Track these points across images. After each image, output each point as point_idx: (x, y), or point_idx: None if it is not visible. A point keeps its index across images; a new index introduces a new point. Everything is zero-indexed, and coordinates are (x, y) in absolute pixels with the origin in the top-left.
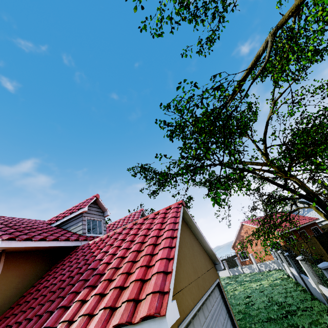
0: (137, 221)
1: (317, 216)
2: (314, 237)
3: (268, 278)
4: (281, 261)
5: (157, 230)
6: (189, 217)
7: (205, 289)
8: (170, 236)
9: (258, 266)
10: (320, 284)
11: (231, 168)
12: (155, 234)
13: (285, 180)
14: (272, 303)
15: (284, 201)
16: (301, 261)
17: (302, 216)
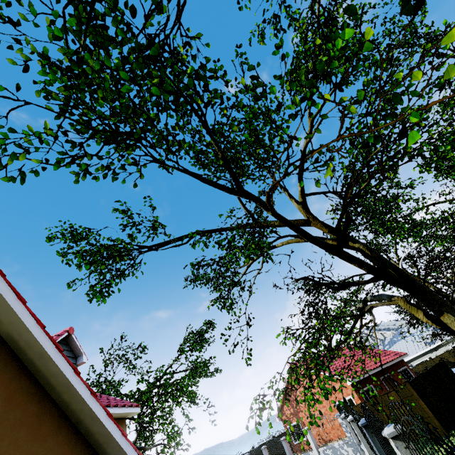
0: None
1: (403, 351)
2: (408, 382)
3: None
4: (357, 439)
5: None
6: None
7: None
8: None
9: (321, 454)
10: None
11: (208, 182)
12: None
13: (337, 236)
14: None
15: (342, 285)
16: (395, 441)
17: (383, 350)
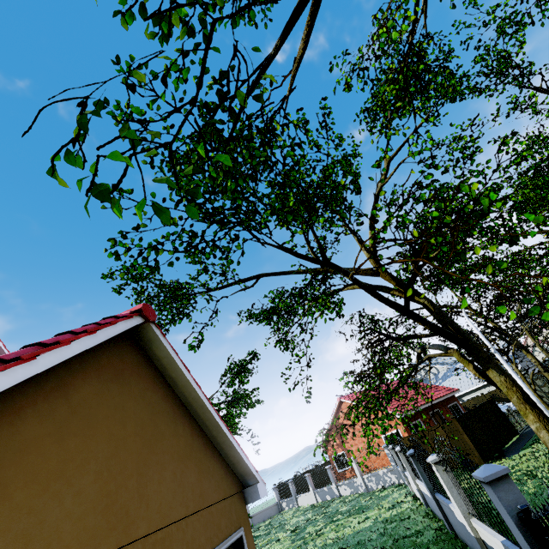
0: None
1: (456, 386)
2: (455, 418)
3: (381, 503)
4: (402, 467)
5: None
6: (168, 353)
7: None
8: None
9: (365, 481)
10: (473, 517)
11: (298, 256)
12: None
13: (405, 296)
14: None
15: (405, 339)
16: (436, 466)
17: (435, 386)
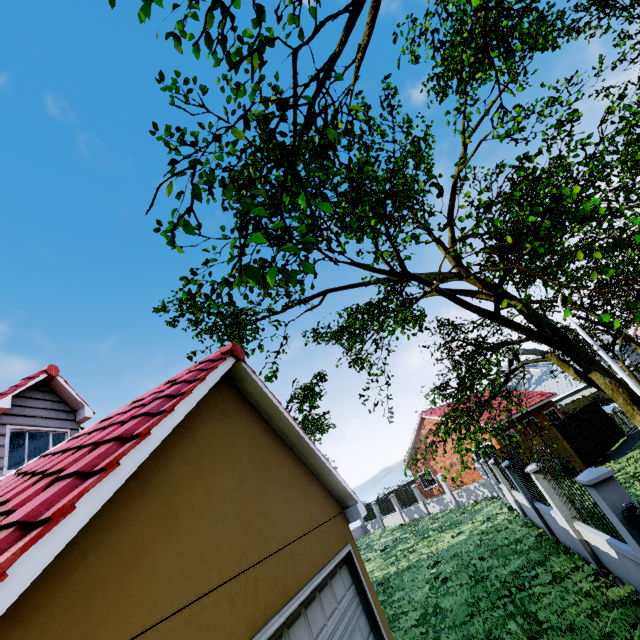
0: (111, 414)
1: (553, 390)
2: (553, 425)
3: (474, 517)
4: (495, 480)
5: (113, 427)
6: (261, 389)
7: (290, 591)
8: (118, 435)
9: (455, 497)
10: (576, 520)
11: (375, 271)
12: (95, 439)
13: (495, 301)
14: (482, 574)
15: (496, 348)
16: (535, 475)
17: (528, 392)
